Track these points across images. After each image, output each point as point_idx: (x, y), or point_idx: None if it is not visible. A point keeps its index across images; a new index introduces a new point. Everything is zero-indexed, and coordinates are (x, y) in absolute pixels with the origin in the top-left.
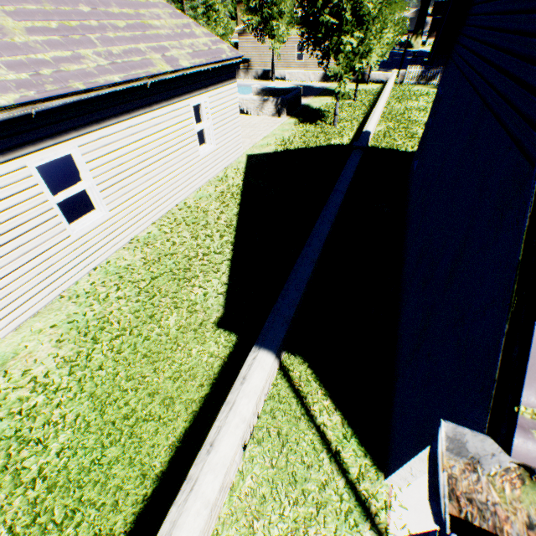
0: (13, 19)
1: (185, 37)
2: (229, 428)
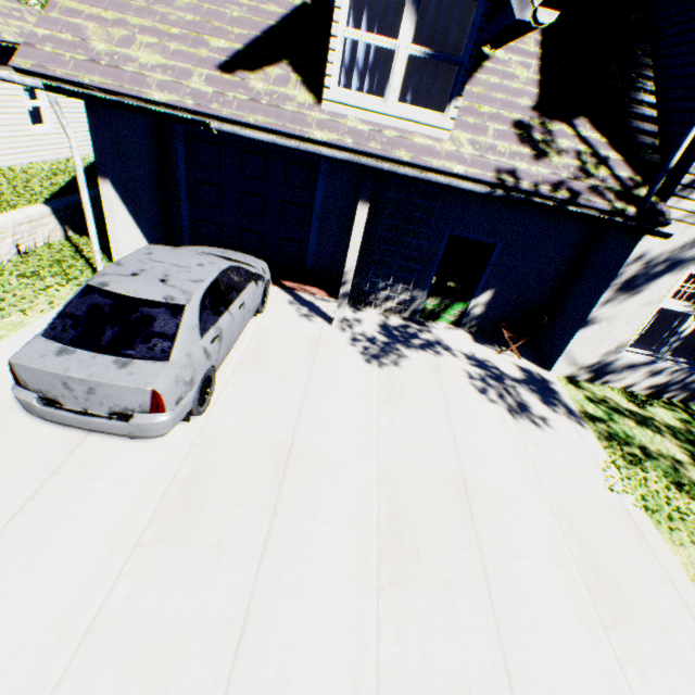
0: None
1: (14, 19)
2: (0, 216)
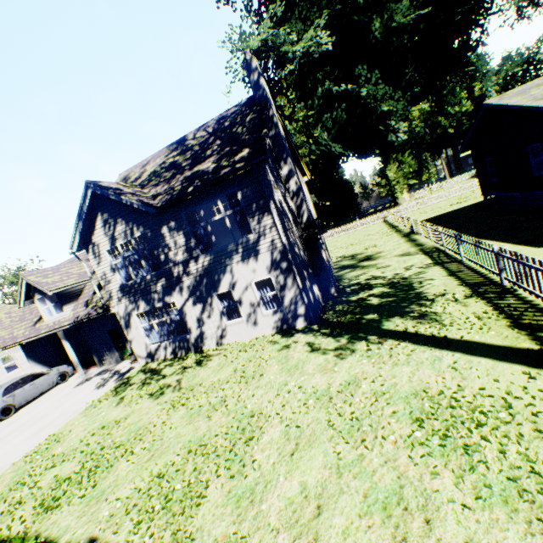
0: (4, 331)
1: None
2: None
